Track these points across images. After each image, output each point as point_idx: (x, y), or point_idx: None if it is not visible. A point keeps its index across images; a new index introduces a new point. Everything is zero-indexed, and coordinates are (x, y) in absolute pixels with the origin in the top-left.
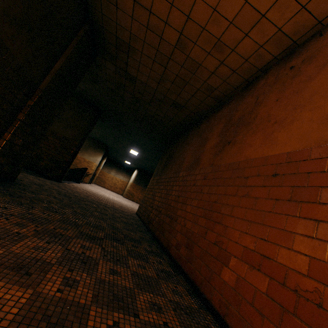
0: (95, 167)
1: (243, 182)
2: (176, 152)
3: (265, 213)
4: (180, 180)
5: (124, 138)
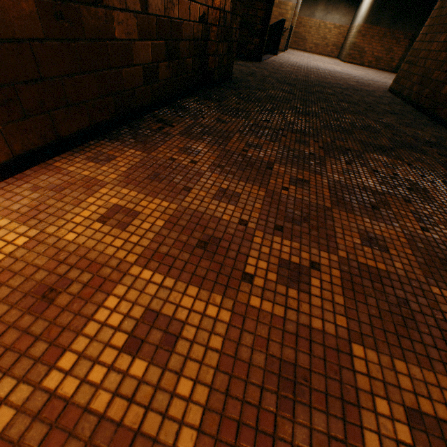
0: (290, 13)
1: None
2: None
3: None
4: None
5: None
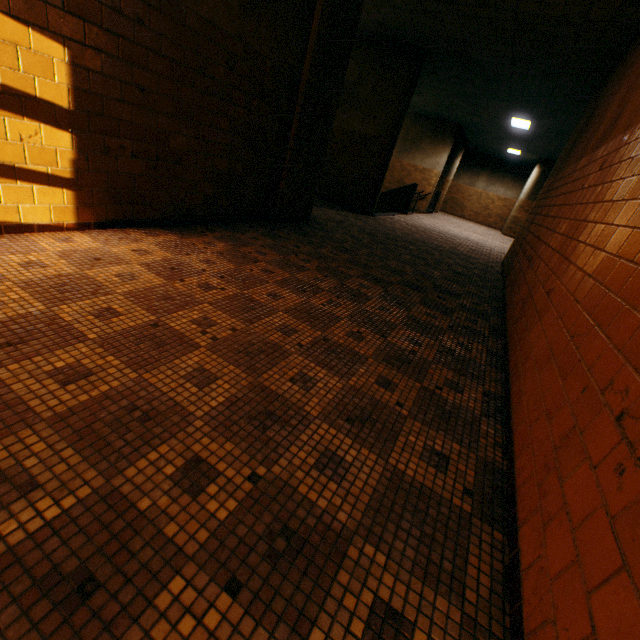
0: (435, 179)
1: (634, 167)
2: (601, 102)
3: (616, 231)
4: (571, 181)
5: (486, 95)
